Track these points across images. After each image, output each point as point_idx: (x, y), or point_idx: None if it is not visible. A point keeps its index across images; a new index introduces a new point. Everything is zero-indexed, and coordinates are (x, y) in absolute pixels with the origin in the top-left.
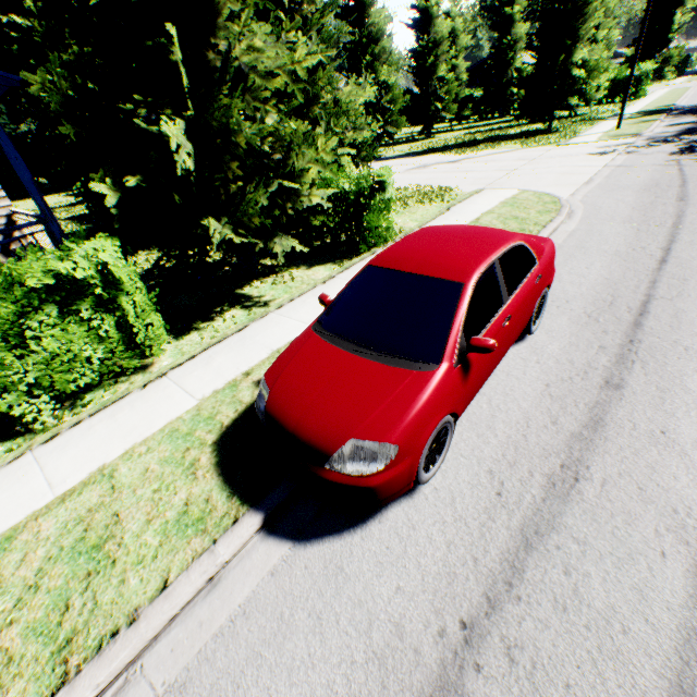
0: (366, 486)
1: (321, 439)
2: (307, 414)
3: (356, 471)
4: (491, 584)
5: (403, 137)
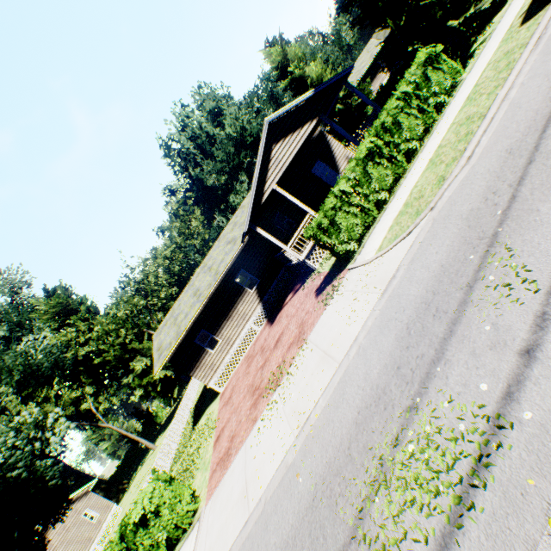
0: None
1: None
2: None
3: None
4: None
5: None
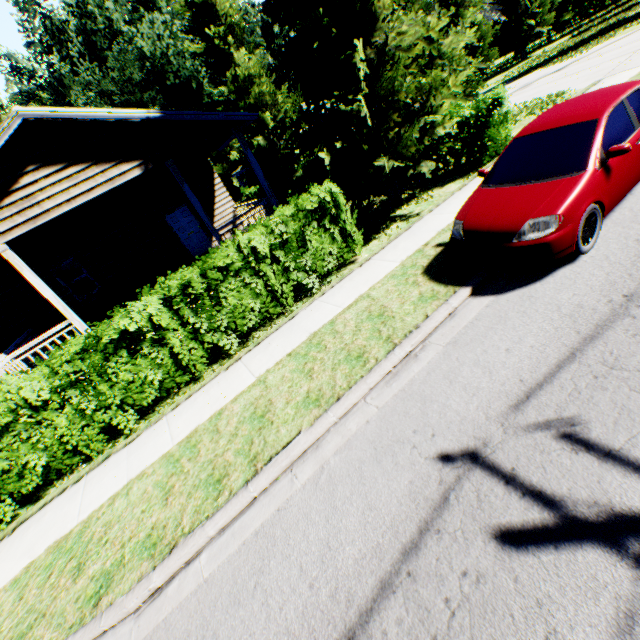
0: (543, 243)
1: (508, 227)
2: (494, 220)
3: (534, 237)
4: None
5: (492, 71)
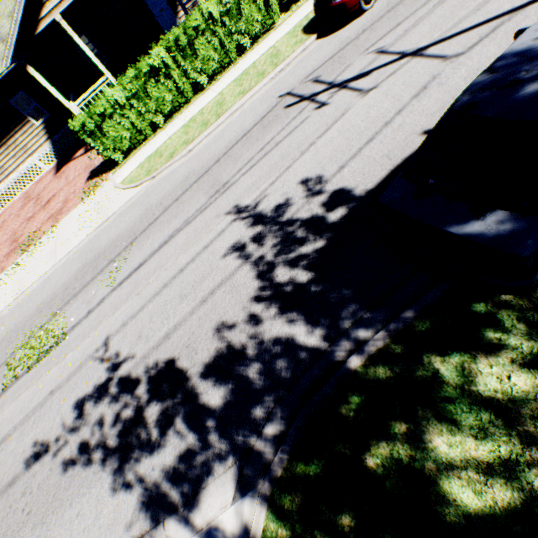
0: (342, 4)
1: None
2: None
3: (340, 1)
4: (373, 23)
5: None
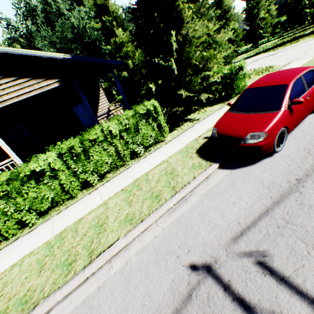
0: (256, 146)
1: (239, 135)
2: (232, 130)
3: (252, 142)
4: (306, 171)
5: (241, 52)
